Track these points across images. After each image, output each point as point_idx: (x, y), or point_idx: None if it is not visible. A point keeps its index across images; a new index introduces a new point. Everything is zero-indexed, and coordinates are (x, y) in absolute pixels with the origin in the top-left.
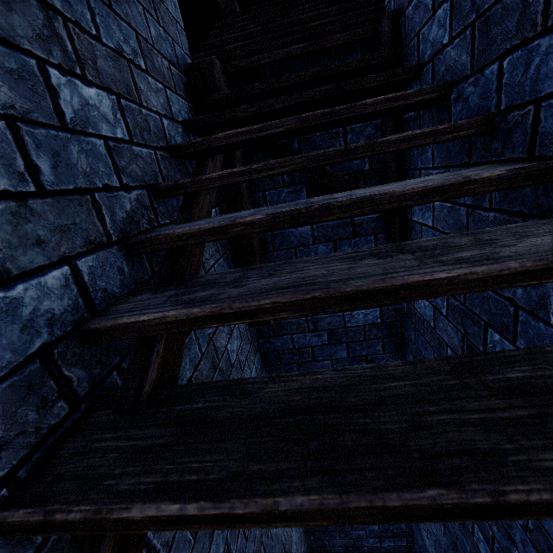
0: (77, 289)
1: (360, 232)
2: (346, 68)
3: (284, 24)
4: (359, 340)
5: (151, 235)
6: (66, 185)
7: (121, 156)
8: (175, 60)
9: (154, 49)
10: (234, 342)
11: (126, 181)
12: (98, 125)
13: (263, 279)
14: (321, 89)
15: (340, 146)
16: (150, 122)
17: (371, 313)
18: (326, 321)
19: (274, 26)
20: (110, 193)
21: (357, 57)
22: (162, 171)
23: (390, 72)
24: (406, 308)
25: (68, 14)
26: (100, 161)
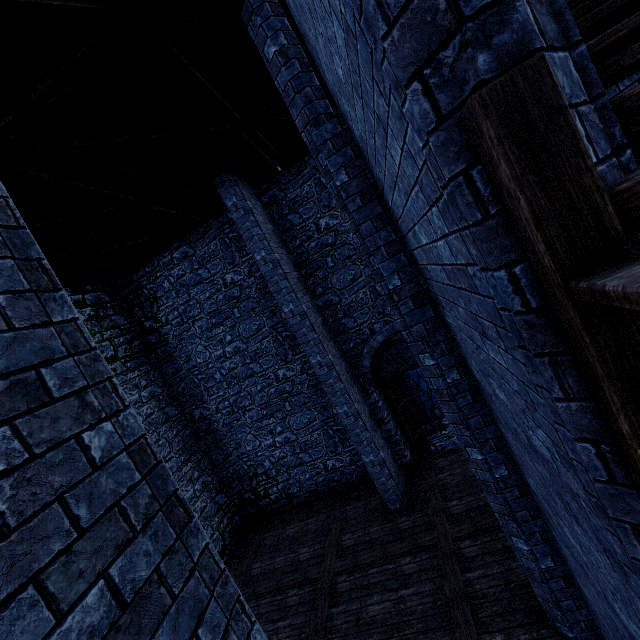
0: None
1: None
2: None
3: None
4: None
5: None
6: None
7: None
8: None
9: None
10: None
11: None
12: None
13: None
14: None
15: None
16: None
17: None
18: None
19: None
20: None
21: None
22: None
23: None
24: None
25: None
26: None
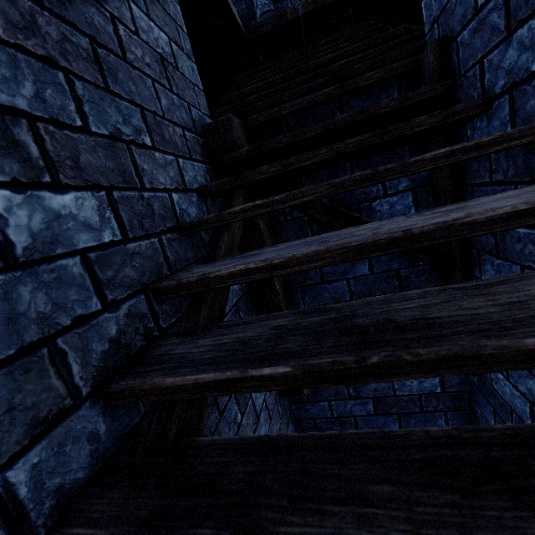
0: (0, 525)
1: (408, 285)
2: (384, 109)
3: (306, 68)
4: (413, 412)
5: (134, 382)
6: (1, 353)
7: (107, 265)
8: (191, 123)
9: (164, 120)
10: (261, 430)
11: (113, 296)
12: (74, 238)
13: (290, 513)
14: (356, 140)
15: (397, 231)
16: (155, 204)
17: (428, 380)
18: (370, 388)
19: (296, 71)
20: (84, 326)
21: (393, 93)
22: (168, 258)
23: (446, 110)
24: (477, 380)
25: (39, 112)
26: (72, 286)
